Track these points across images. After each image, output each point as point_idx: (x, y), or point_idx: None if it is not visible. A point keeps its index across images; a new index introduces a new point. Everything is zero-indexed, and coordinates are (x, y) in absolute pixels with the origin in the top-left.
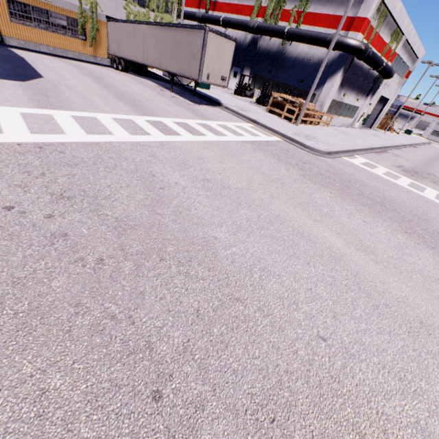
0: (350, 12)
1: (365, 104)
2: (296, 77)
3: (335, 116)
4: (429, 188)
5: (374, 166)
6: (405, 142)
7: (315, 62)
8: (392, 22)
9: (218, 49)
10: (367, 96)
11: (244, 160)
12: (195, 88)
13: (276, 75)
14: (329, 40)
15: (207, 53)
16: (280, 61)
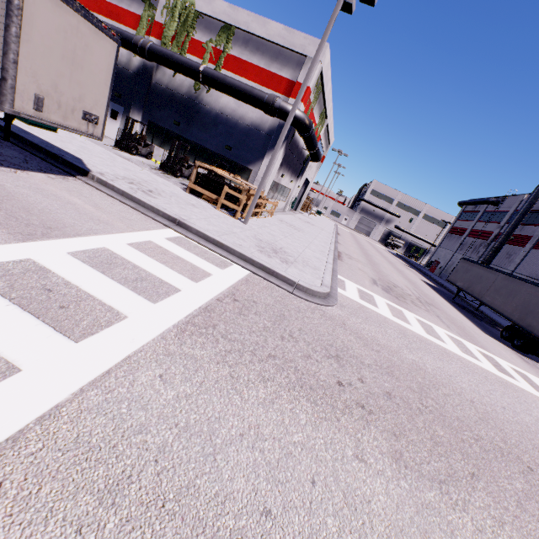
0: (288, 73)
1: (296, 186)
2: (221, 141)
3: (273, 200)
4: (433, 325)
5: (370, 296)
6: (331, 229)
7: (248, 126)
8: (322, 102)
9: (68, 41)
10: (297, 177)
11: (244, 535)
12: (6, 122)
13: (189, 132)
14: (268, 101)
15: (28, 36)
16: (193, 112)
